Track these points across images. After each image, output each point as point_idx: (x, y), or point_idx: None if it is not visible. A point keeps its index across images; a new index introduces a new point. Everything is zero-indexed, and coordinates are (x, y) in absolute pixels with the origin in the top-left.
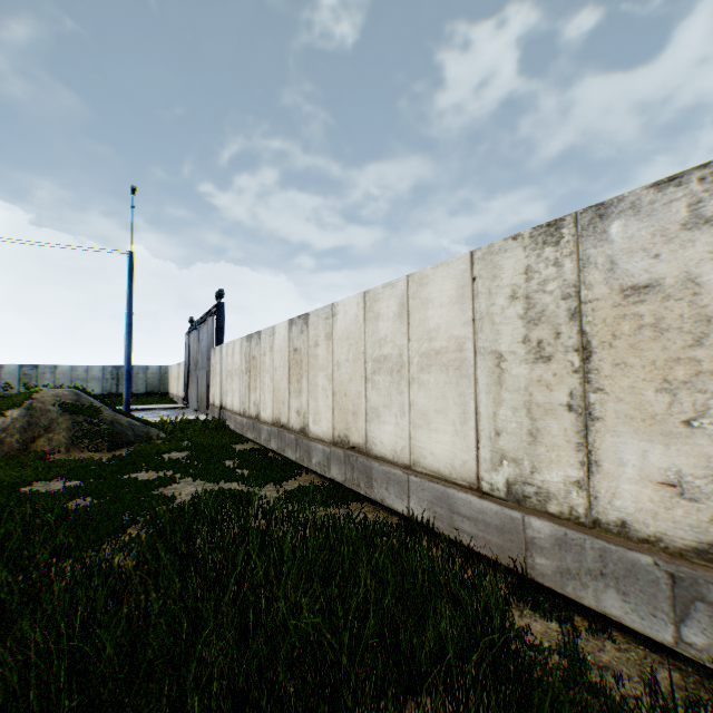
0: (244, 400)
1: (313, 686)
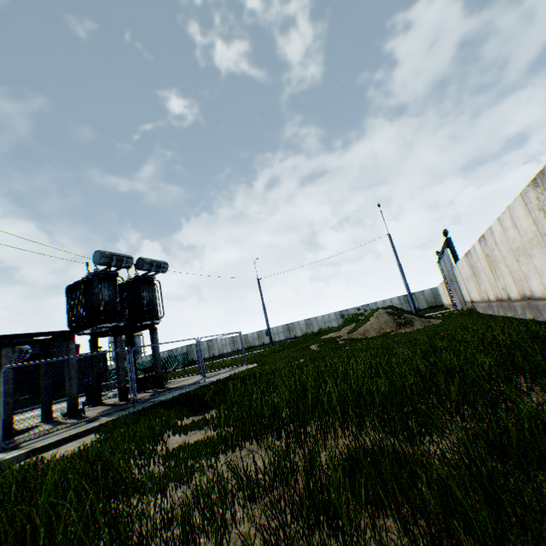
0: (478, 292)
1: (460, 341)
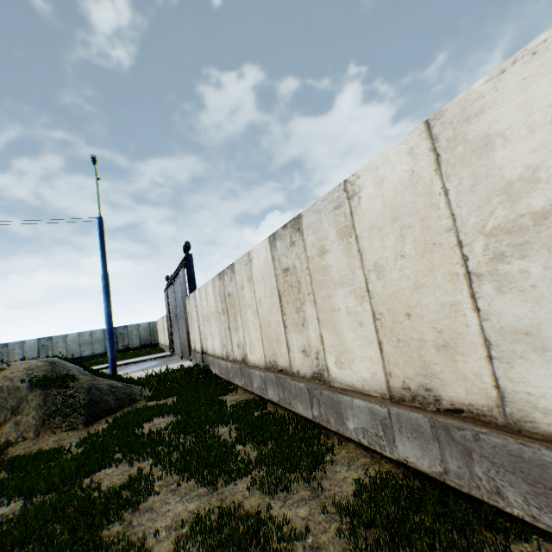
0: (225, 343)
1: None
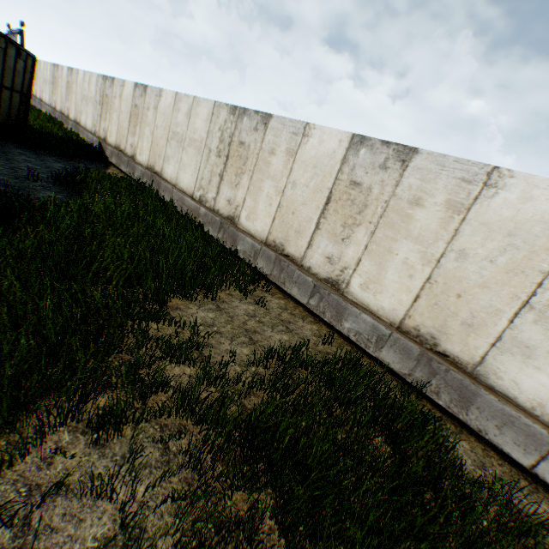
0: None
1: None
